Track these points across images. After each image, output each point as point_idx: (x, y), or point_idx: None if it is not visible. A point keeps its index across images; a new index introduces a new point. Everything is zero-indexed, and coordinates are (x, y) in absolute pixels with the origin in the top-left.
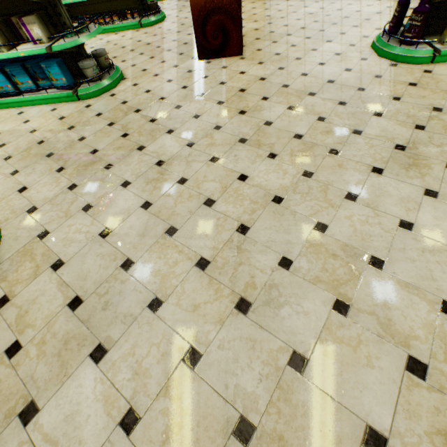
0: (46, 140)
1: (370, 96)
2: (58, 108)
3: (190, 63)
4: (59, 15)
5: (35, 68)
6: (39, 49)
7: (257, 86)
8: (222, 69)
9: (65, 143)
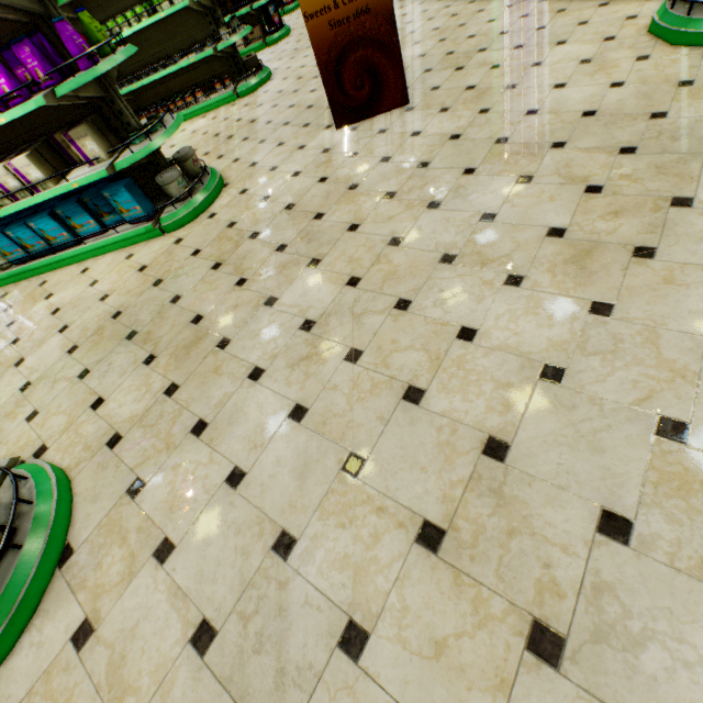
0: (123, 309)
1: (683, 125)
2: (135, 253)
3: (323, 137)
4: (119, 114)
5: (97, 200)
6: (97, 173)
7: (448, 151)
8: (379, 135)
9: (151, 311)
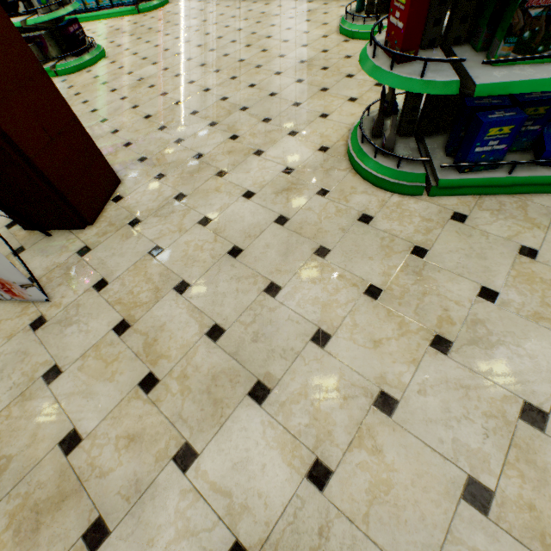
0: (121, 29)
1: None
2: (125, 18)
3: None
4: None
5: None
6: None
7: None
8: None
9: (133, 28)
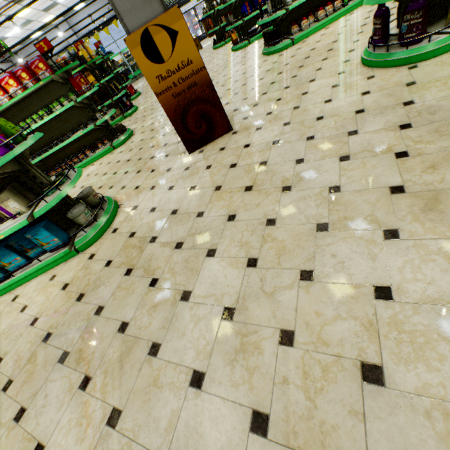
0: (53, 330)
1: (430, 105)
2: (57, 273)
3: (181, 160)
4: (34, 178)
5: (21, 241)
6: (19, 223)
7: (276, 152)
8: (221, 152)
9: (79, 327)
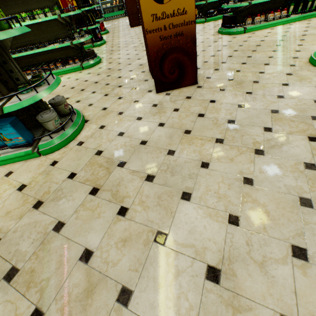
0: (1, 235)
1: None
2: (14, 171)
3: (149, 96)
4: (10, 71)
5: None
6: None
7: (243, 114)
8: (187, 99)
9: (33, 240)
